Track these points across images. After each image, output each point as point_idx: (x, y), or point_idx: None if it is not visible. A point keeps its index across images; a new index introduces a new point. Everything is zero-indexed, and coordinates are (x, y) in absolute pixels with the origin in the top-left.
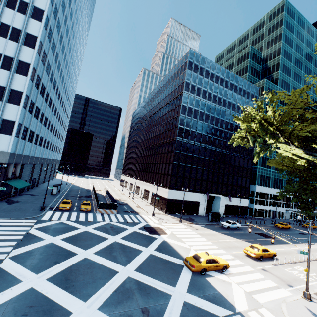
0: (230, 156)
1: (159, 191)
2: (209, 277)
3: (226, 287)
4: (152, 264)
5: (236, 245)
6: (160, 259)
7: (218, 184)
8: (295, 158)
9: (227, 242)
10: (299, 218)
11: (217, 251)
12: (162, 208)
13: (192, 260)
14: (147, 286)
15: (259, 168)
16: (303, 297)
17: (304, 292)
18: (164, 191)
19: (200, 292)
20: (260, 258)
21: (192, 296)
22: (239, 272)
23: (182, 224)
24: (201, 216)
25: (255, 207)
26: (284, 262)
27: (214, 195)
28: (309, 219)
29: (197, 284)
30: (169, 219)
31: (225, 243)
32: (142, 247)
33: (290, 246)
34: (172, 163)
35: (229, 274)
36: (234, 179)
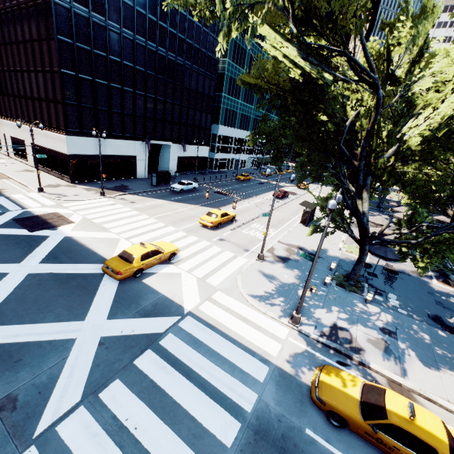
0: (183, 69)
1: (47, 140)
2: (149, 276)
3: (173, 282)
4: (34, 293)
5: (191, 215)
6: (54, 278)
7: (165, 123)
8: (287, 63)
9: (179, 213)
10: (268, 172)
11: (163, 232)
12: (62, 175)
13: (118, 264)
14: (17, 346)
15: (225, 97)
16: (258, 260)
17: (260, 255)
18: (57, 140)
19: (132, 309)
20: (218, 225)
21: (117, 322)
22: (193, 253)
23: (106, 198)
24: (141, 179)
25: (216, 157)
26: (243, 223)
27: (160, 143)
28: (279, 171)
29: (128, 297)
30: (80, 192)
31: (176, 215)
32: (8, 265)
33: (249, 202)
34: (58, 72)
35: (178, 262)
36: (190, 115)
